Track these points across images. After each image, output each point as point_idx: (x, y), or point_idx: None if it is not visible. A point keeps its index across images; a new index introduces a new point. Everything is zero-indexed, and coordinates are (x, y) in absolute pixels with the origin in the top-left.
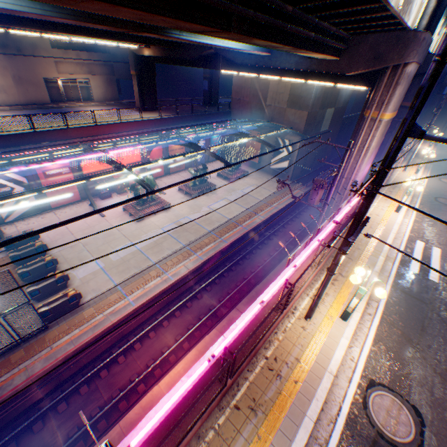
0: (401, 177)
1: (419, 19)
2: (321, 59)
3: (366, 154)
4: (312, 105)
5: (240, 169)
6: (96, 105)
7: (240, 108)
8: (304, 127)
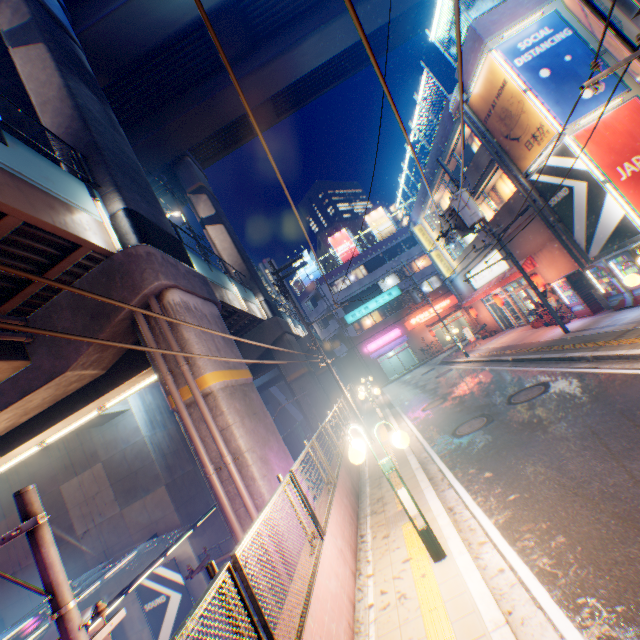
0: (377, 450)
1: (124, 242)
2: None
3: (248, 469)
4: (169, 467)
5: None
6: None
7: (24, 588)
8: (178, 511)
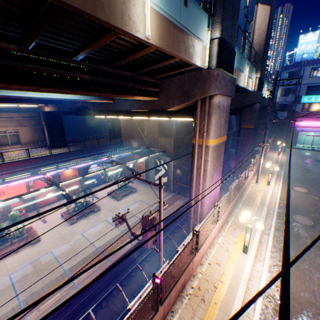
0: (255, 191)
1: (209, 60)
2: (146, 100)
3: (205, 177)
4: (176, 133)
5: (129, 186)
6: (21, 146)
7: (128, 139)
8: (173, 149)
